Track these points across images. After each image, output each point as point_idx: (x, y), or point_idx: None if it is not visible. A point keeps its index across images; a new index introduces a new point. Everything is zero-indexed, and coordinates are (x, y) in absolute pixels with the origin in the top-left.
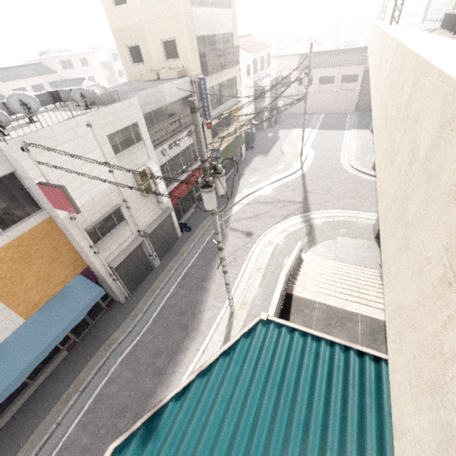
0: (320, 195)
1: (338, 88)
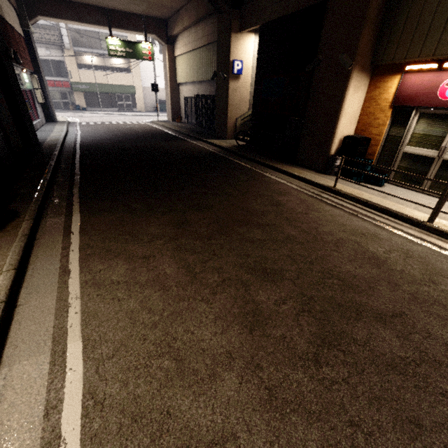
0: (99, 118)
1: None
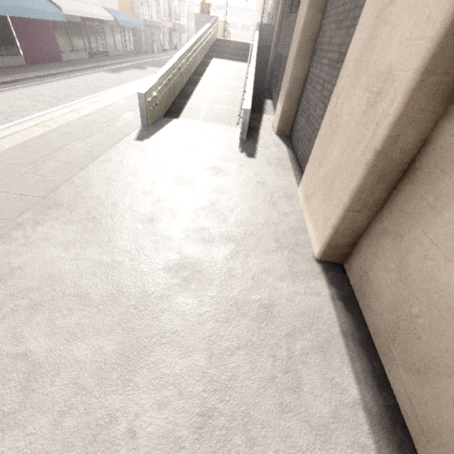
0: None
1: (239, 33)
